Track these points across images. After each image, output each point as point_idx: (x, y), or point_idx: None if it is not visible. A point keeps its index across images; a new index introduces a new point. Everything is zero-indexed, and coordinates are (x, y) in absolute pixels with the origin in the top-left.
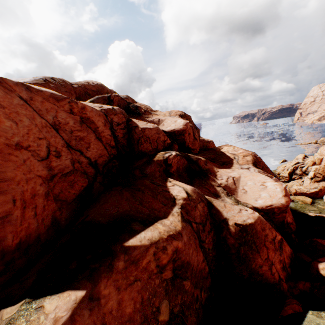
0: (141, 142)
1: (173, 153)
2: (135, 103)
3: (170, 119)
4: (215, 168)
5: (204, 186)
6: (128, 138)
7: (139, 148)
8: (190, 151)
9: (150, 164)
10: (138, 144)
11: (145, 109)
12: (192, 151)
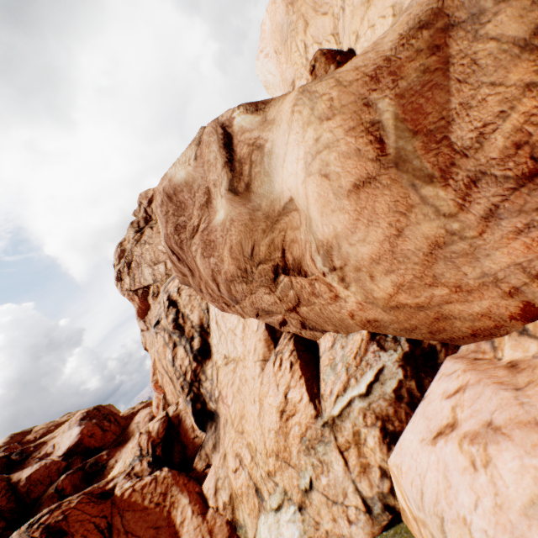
0: (32, 490)
1: (63, 476)
2: (28, 436)
3: (68, 434)
4: (120, 451)
5: (103, 479)
6: (16, 497)
7: (32, 497)
8: (102, 449)
9: (42, 505)
10: (30, 494)
11: (37, 442)
12: (103, 447)
